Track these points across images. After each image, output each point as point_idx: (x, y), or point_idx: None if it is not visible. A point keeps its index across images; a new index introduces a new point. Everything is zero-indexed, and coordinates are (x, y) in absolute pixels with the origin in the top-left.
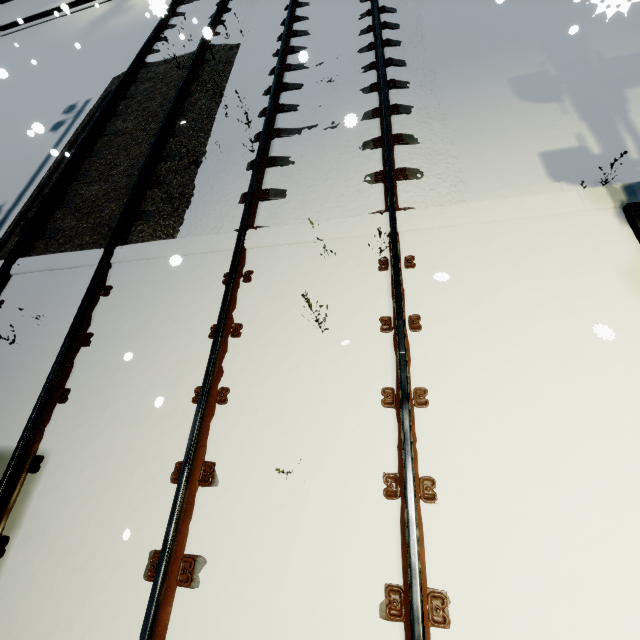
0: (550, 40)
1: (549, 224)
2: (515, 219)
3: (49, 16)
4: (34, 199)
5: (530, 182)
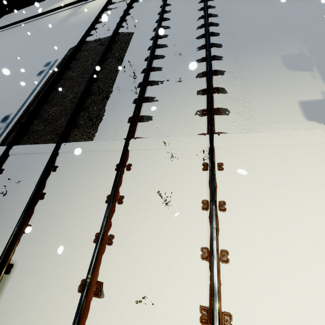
0: (305, 34)
1: (305, 149)
2: (284, 144)
3: (42, 15)
4: (25, 112)
5: (293, 119)
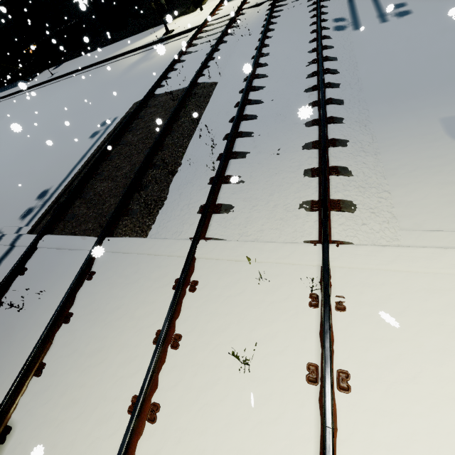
0: None
1: None
2: None
3: (107, 62)
4: (67, 187)
5: None
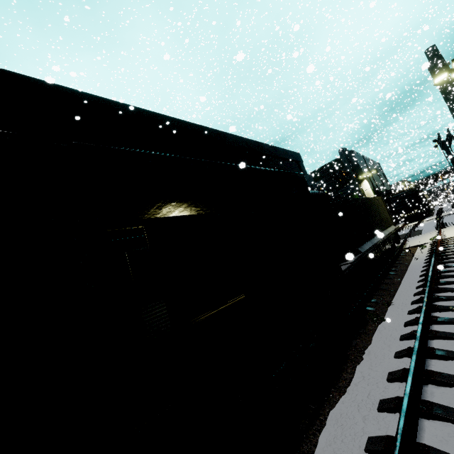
0: None
1: None
2: None
3: None
4: None
5: None
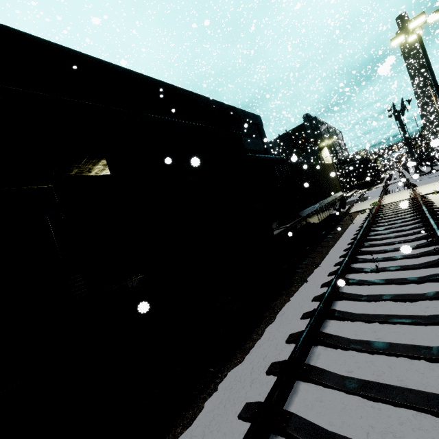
0: None
1: None
2: (435, 182)
3: None
4: None
5: None
